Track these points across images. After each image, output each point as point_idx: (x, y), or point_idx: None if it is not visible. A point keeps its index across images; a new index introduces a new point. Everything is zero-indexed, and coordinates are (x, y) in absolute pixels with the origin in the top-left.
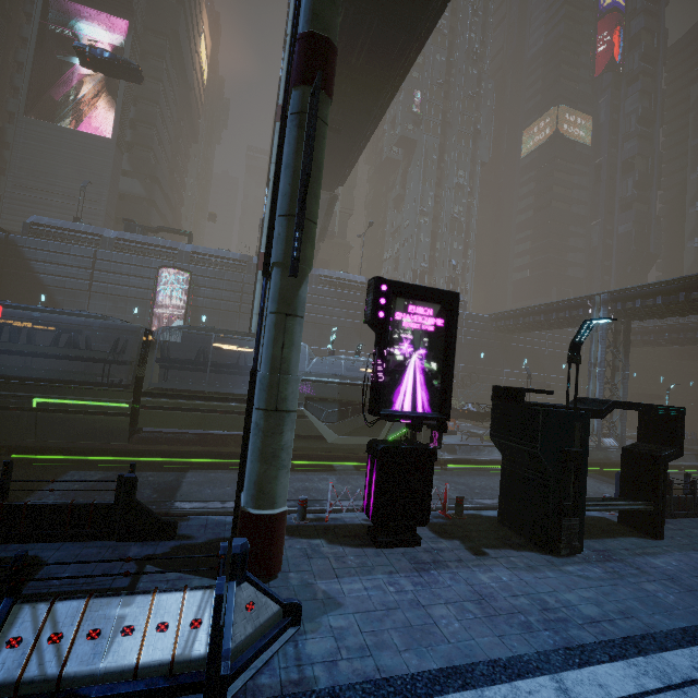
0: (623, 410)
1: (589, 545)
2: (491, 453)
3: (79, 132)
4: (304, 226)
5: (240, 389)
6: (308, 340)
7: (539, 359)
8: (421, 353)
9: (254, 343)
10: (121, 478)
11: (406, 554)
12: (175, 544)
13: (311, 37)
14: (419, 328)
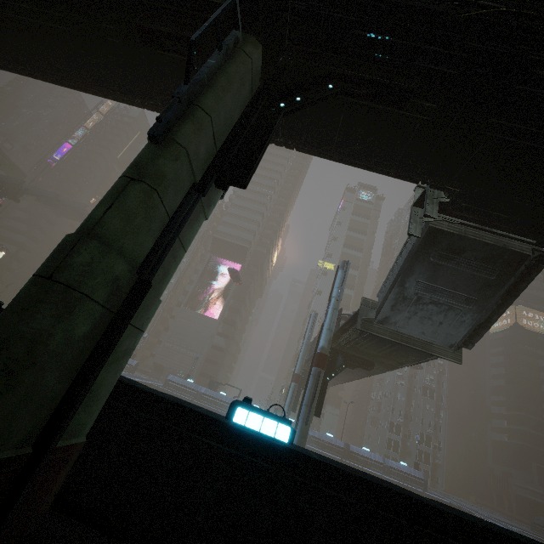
0: None
1: None
2: None
3: (204, 315)
4: None
5: None
6: None
7: None
8: None
9: None
10: None
11: None
12: None
13: None
14: None
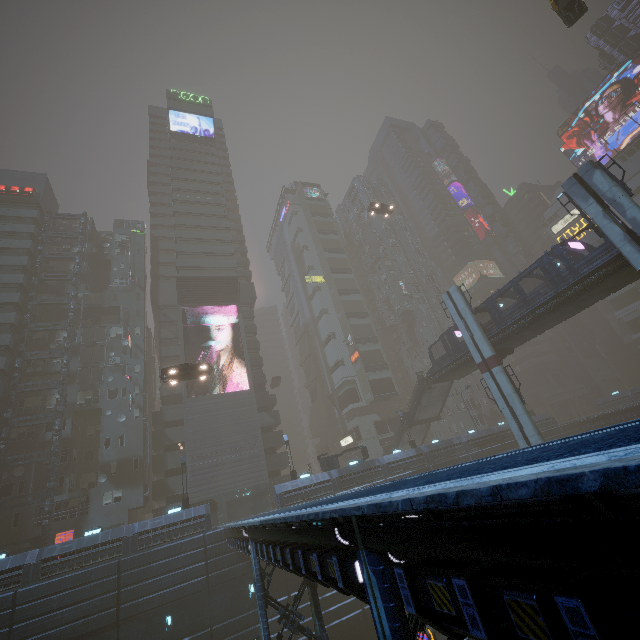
0: None
1: None
2: None
3: (227, 393)
4: None
5: None
6: None
7: None
8: None
9: None
10: None
11: None
12: None
13: None
14: None
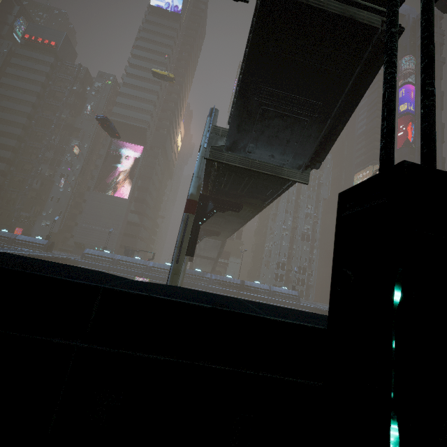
0: None
1: None
2: None
3: (114, 196)
4: None
5: None
6: None
7: None
8: None
9: None
10: None
11: None
12: None
13: None
14: None
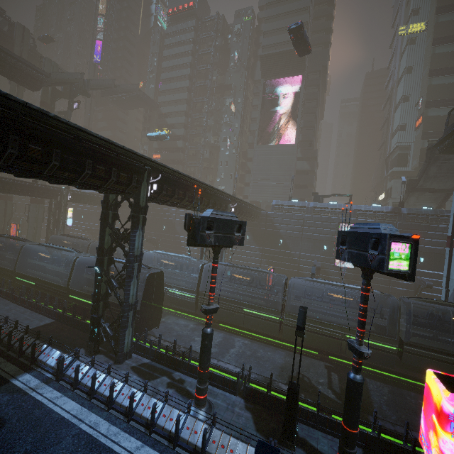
0: None
1: None
2: None
3: (279, 145)
4: None
5: None
6: None
7: None
8: None
9: None
10: None
11: None
12: None
13: None
14: None
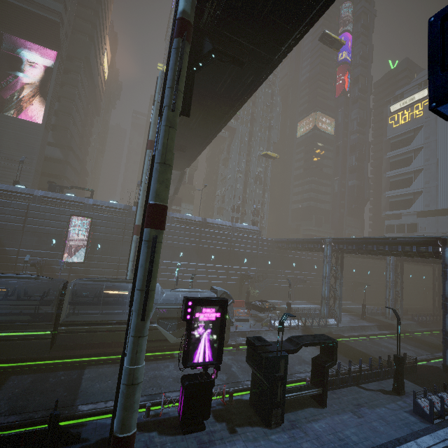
0: (340, 302)
1: (288, 417)
2: (266, 334)
3: (19, 119)
4: (149, 294)
5: (119, 317)
6: (165, 257)
7: (302, 263)
8: (208, 332)
9: (129, 288)
10: (52, 414)
11: (196, 437)
12: (79, 447)
13: (155, 206)
14: (207, 319)
